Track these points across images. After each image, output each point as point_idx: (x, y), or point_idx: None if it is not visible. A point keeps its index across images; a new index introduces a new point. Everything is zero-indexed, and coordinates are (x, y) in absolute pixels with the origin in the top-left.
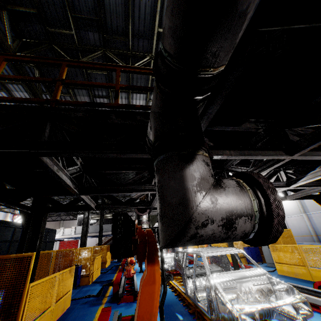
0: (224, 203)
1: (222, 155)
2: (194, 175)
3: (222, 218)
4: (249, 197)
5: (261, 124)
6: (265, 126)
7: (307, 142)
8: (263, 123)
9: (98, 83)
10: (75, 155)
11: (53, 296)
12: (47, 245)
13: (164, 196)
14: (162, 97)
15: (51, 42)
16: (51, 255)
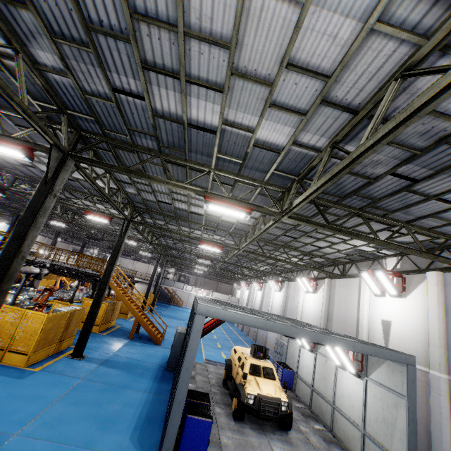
0: None
1: None
2: None
3: None
4: None
5: None
6: None
7: None
8: None
9: None
10: None
11: None
12: None
13: None
14: None
15: None
16: None
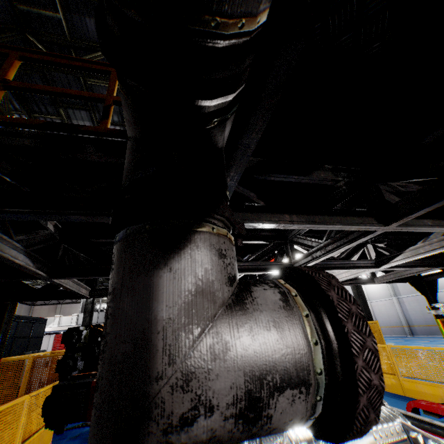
0: (244, 359)
1: (278, 222)
2: (178, 285)
3: (237, 400)
4: (306, 336)
5: (342, 173)
6: (348, 177)
7: (411, 205)
8: (345, 172)
9: (74, 90)
10: (3, 217)
11: (18, 433)
12: (32, 342)
13: (107, 333)
14: (128, 101)
15: (24, 30)
16: (24, 363)
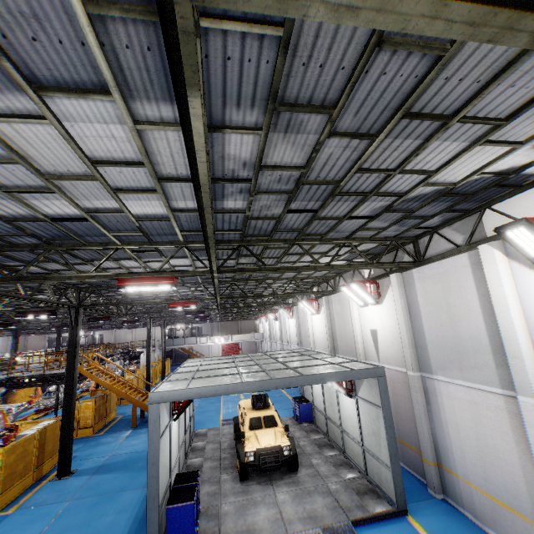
0: None
1: None
2: None
3: None
4: None
5: None
6: None
7: None
8: None
9: None
10: None
11: None
12: None
13: None
14: None
15: None
16: None
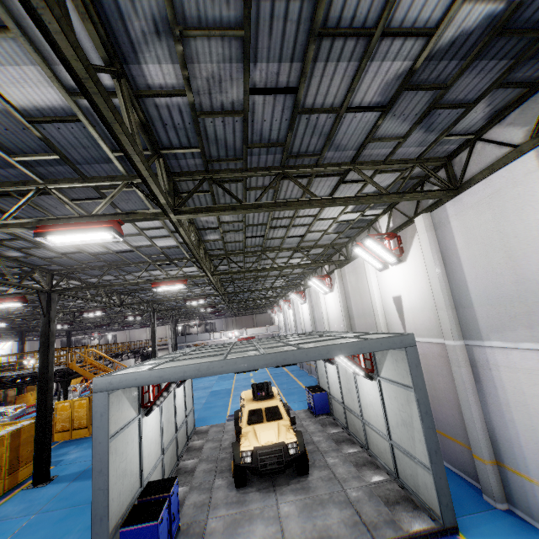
0: None
1: None
2: None
3: None
4: None
5: None
6: None
7: None
8: None
9: None
10: None
11: None
12: None
13: None
14: None
15: None
16: None
